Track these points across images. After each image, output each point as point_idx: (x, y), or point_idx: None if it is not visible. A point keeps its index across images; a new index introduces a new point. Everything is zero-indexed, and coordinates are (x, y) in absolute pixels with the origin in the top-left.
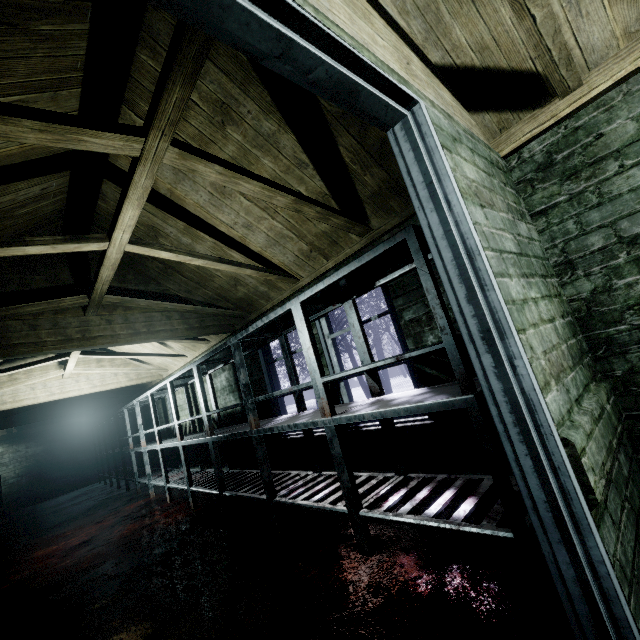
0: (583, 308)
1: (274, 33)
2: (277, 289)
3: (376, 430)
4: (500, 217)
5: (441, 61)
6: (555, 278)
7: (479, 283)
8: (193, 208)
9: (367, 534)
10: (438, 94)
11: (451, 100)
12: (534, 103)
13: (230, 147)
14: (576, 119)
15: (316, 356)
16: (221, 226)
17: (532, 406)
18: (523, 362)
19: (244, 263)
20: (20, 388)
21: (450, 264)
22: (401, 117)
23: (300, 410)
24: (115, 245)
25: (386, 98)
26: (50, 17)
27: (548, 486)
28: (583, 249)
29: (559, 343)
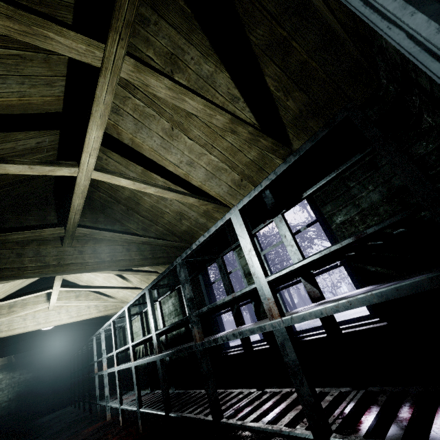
0: None
1: None
2: (213, 219)
3: (319, 339)
4: None
5: None
6: None
7: None
8: (148, 153)
9: None
10: None
11: None
12: None
13: None
14: None
15: (258, 257)
16: (169, 166)
17: None
18: None
19: (188, 193)
20: (15, 319)
21: None
22: None
23: (239, 324)
24: (83, 170)
25: None
26: None
27: None
28: None
29: None
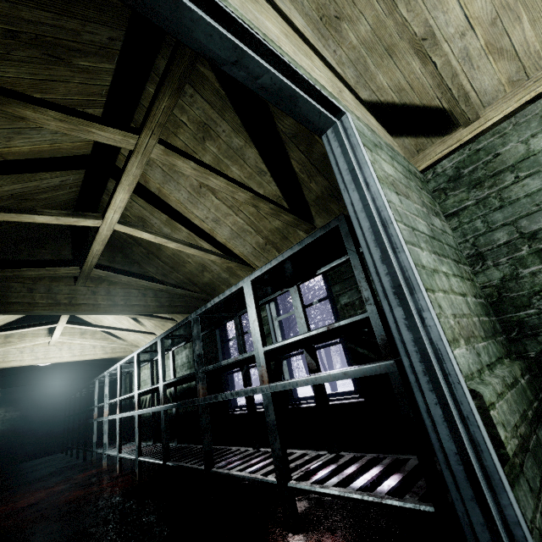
0: (495, 294)
1: (231, 44)
2: (236, 276)
3: (312, 407)
4: (415, 207)
5: (369, 98)
6: (468, 267)
7: (391, 247)
8: (175, 204)
9: (294, 508)
10: (365, 117)
11: (376, 124)
12: (443, 131)
13: (207, 157)
14: (477, 143)
15: (260, 327)
16: (195, 220)
17: (440, 355)
18: (430, 314)
19: (210, 250)
20: (11, 350)
21: (367, 231)
22: (332, 123)
23: (246, 385)
24: (107, 223)
25: (319, 107)
26: (88, 57)
27: (458, 436)
28: (491, 243)
29: (470, 314)
